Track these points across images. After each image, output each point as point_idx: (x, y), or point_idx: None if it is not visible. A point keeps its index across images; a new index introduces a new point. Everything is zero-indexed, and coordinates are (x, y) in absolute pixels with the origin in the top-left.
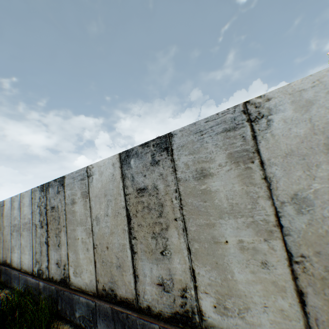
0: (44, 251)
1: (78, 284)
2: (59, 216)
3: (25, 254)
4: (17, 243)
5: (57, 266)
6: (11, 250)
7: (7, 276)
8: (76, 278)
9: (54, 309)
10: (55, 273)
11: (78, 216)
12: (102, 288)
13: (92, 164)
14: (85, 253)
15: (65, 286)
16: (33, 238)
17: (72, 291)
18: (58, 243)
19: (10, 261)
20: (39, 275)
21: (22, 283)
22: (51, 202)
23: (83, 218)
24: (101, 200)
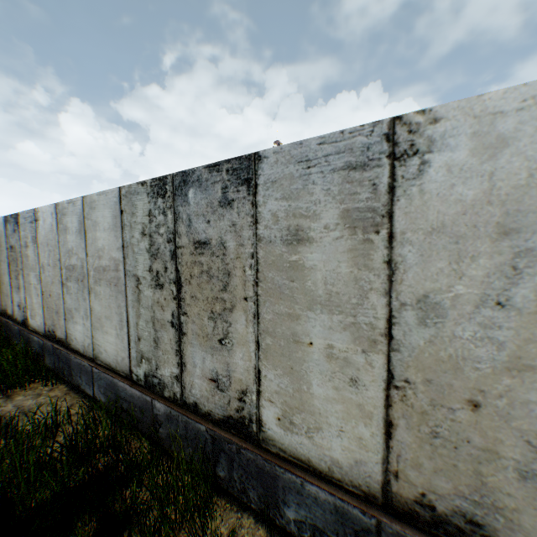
0: (166, 341)
1: (296, 449)
2: (228, 270)
3: (106, 333)
4: (80, 305)
5: (214, 387)
6: (64, 316)
7: (60, 361)
8: (288, 434)
9: (209, 475)
10: (204, 398)
11: (316, 282)
12: (415, 499)
13: (435, 108)
14: (340, 389)
15: (242, 437)
16: (128, 305)
17: (272, 459)
18: (220, 336)
19: (62, 336)
20: (149, 386)
21: (100, 386)
22: (194, 229)
23: (341, 290)
24: (466, 246)
